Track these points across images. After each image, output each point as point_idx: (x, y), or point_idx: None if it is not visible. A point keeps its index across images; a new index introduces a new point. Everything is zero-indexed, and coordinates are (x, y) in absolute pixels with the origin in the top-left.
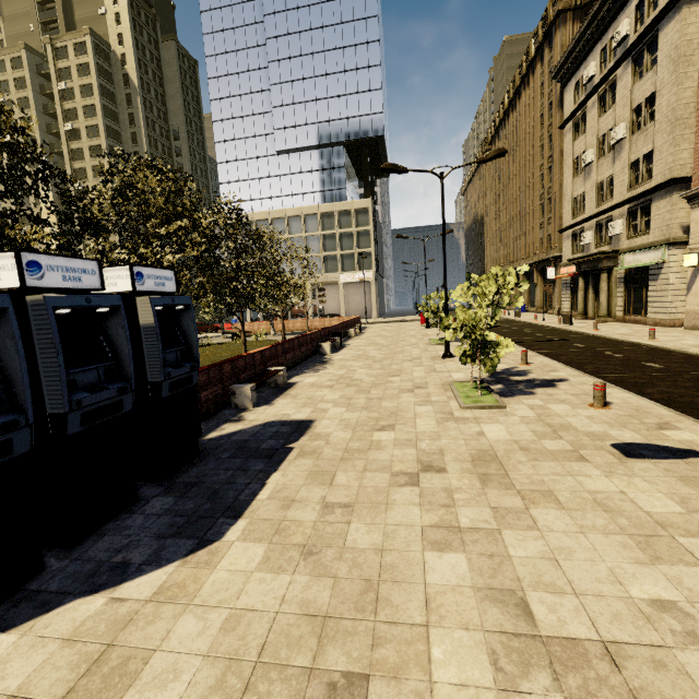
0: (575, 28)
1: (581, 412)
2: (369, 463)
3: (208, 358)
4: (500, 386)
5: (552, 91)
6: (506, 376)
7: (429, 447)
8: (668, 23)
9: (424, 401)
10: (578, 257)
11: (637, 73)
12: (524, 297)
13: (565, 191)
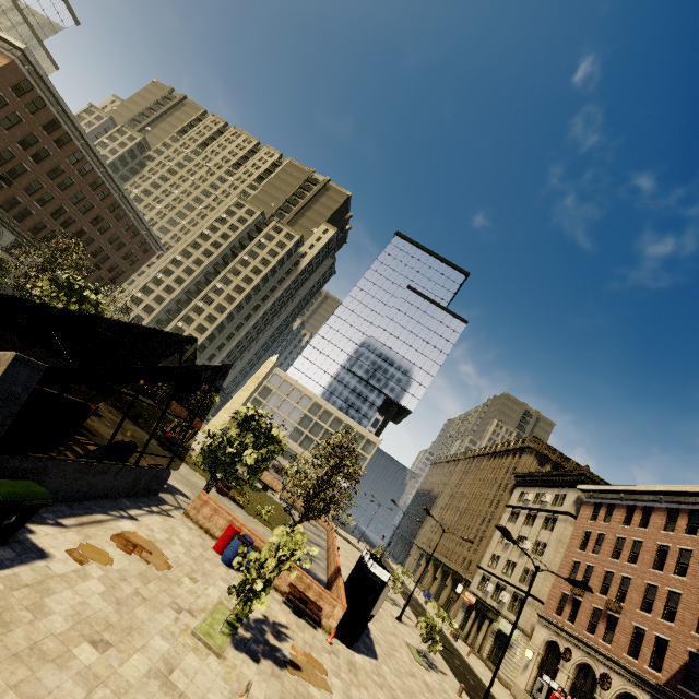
0: (534, 460)
1: (453, 692)
2: (397, 662)
3: (275, 515)
4: (426, 659)
5: (511, 478)
6: (427, 655)
7: (411, 669)
8: (562, 519)
9: (401, 645)
10: (479, 596)
11: (545, 524)
12: (434, 587)
13: (491, 543)
